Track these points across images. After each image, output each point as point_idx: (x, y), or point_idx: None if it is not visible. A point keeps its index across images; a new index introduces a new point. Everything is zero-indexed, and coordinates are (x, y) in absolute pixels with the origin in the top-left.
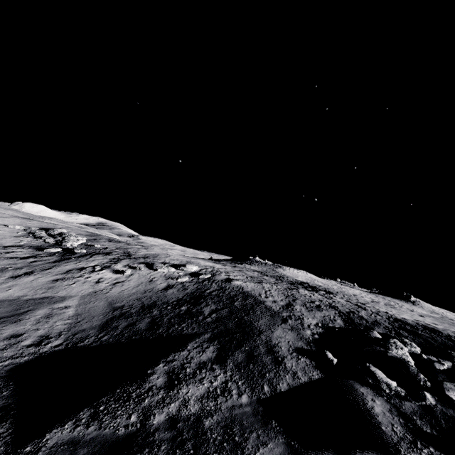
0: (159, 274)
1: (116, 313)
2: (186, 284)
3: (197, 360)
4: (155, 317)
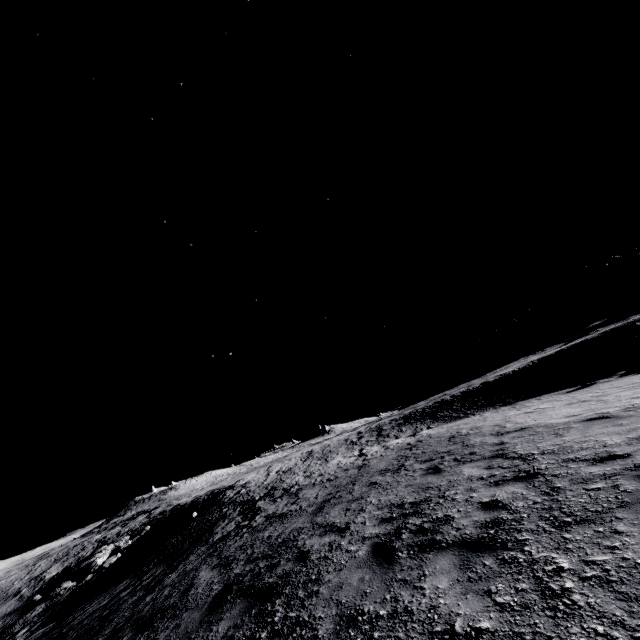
0: None
1: None
2: None
3: None
4: None
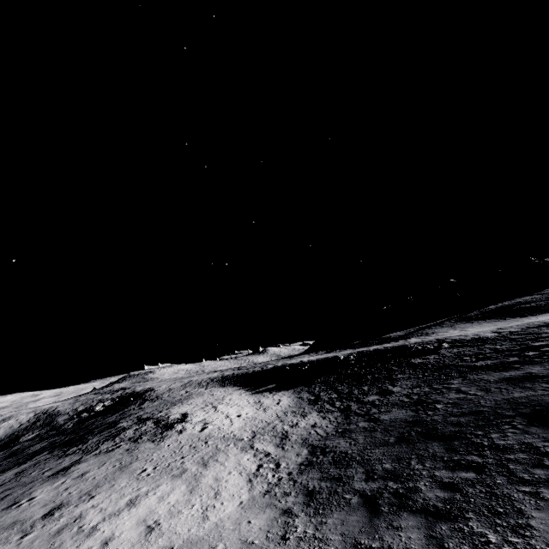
0: (15, 423)
1: (0, 440)
2: (31, 420)
3: (32, 433)
4: (17, 434)
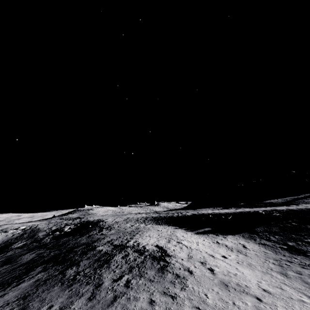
0: (9, 233)
1: None
2: (20, 232)
3: (21, 242)
4: (10, 241)
